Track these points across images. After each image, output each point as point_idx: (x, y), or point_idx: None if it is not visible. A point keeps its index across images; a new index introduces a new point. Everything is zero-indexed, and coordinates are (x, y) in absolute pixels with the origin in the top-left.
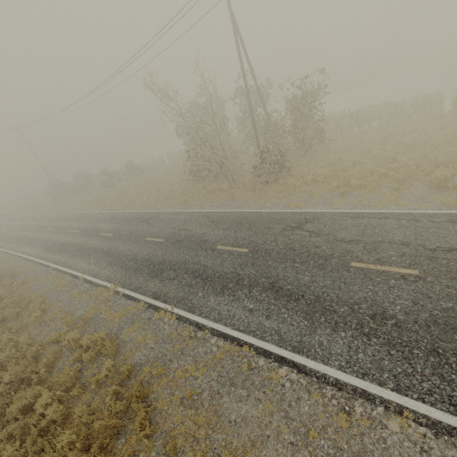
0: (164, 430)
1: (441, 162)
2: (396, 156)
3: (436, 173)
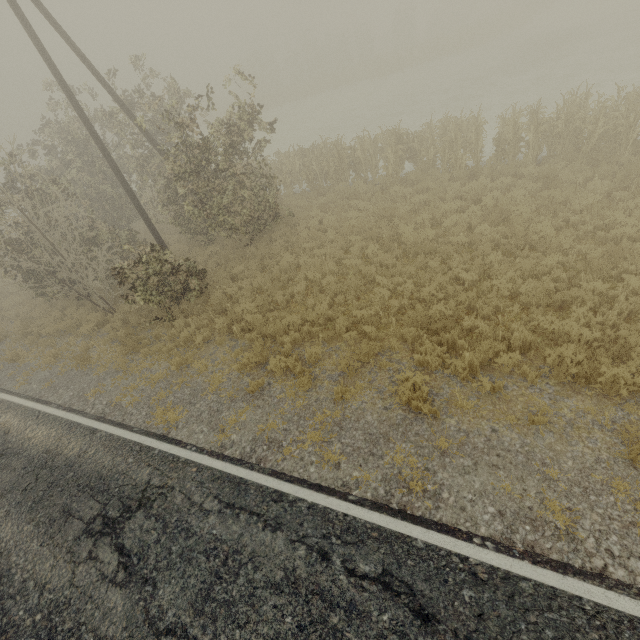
0: None
1: (435, 318)
2: (376, 278)
3: (405, 376)
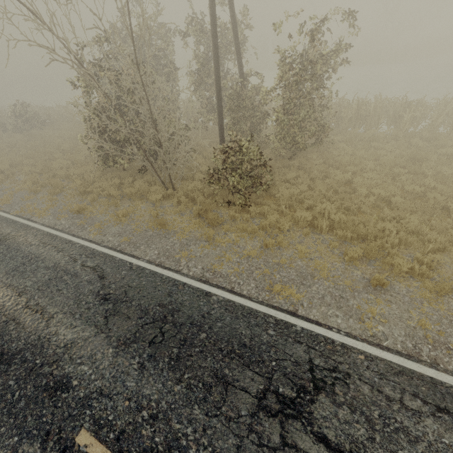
0: None
1: None
2: (451, 206)
3: None
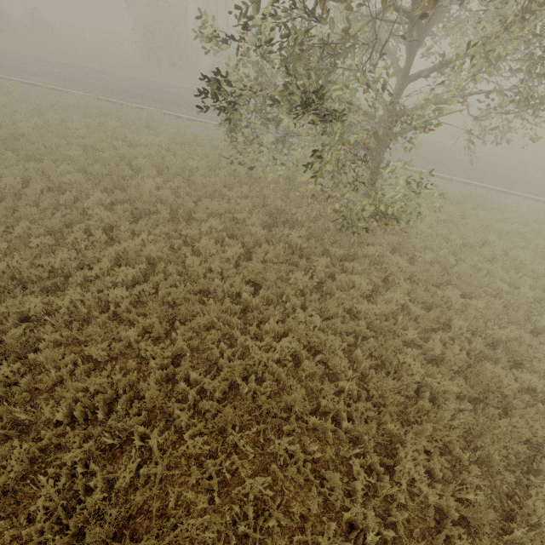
0: (169, 134)
1: None
2: None
3: None
